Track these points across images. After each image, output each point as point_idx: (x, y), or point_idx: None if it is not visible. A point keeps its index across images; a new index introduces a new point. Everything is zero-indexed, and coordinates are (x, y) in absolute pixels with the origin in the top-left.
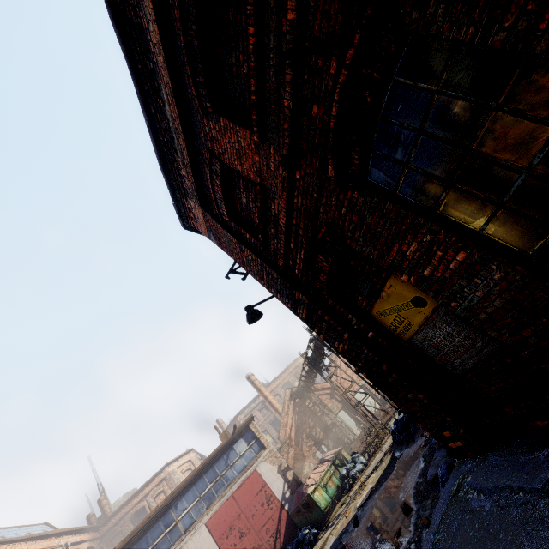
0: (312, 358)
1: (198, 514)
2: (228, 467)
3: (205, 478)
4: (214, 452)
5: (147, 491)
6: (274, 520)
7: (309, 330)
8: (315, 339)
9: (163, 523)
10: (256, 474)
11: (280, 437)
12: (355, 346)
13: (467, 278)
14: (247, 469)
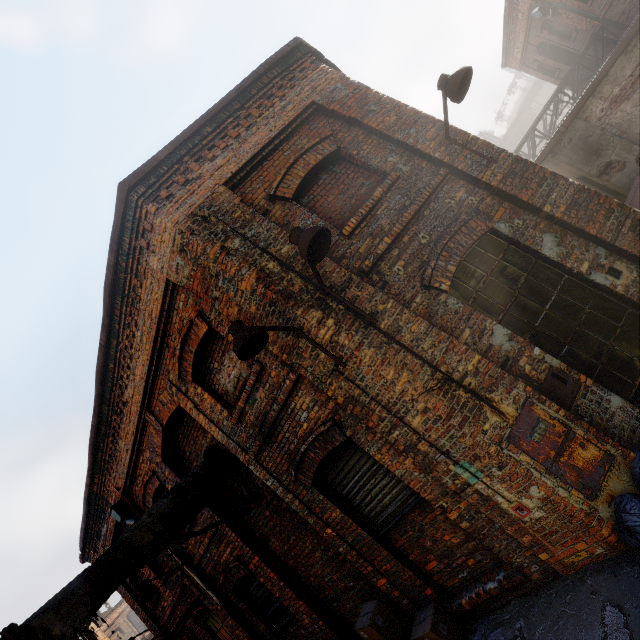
0: None
1: None
2: None
3: None
4: None
5: None
6: None
7: None
8: None
9: None
10: None
11: None
12: None
13: None
14: None
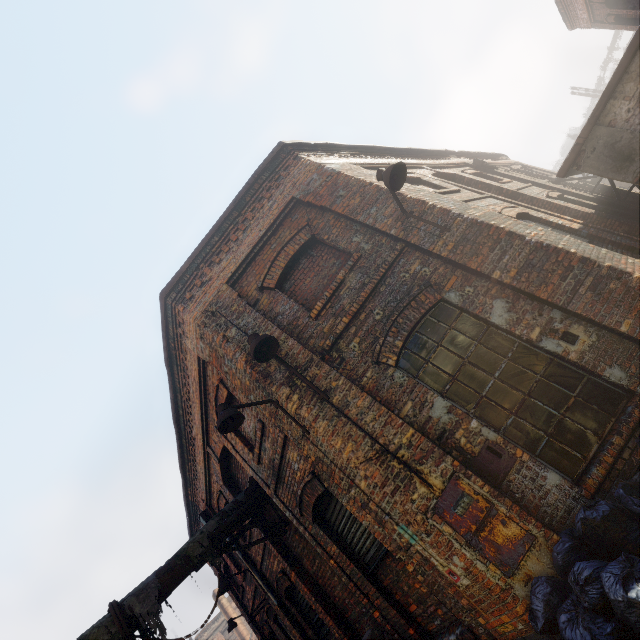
0: None
1: None
2: None
3: None
4: None
5: None
6: None
7: None
8: None
9: None
10: None
11: None
12: None
13: None
14: None
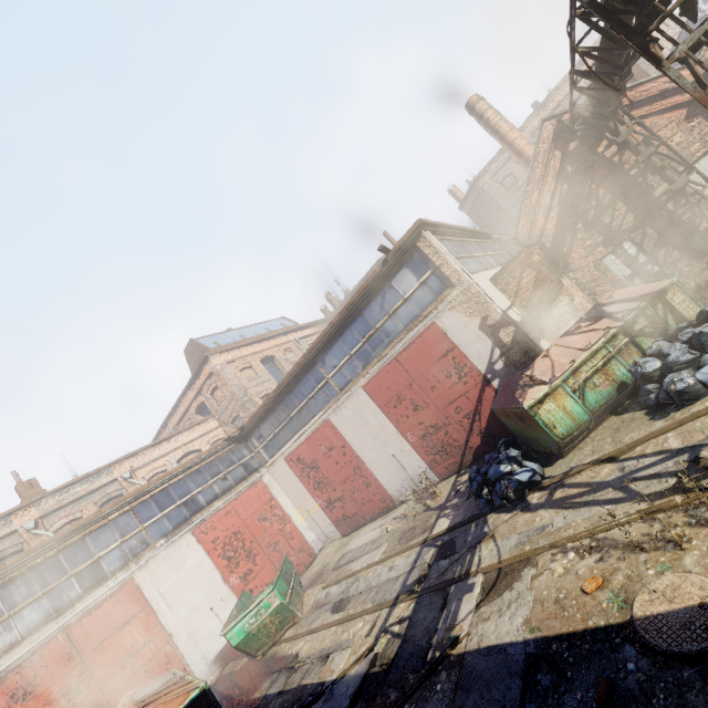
0: None
1: (352, 374)
2: (386, 318)
3: (352, 331)
4: (355, 296)
5: None
6: (470, 399)
7: None
8: None
9: (312, 379)
10: (435, 332)
11: (520, 236)
12: None
13: None
14: (418, 322)
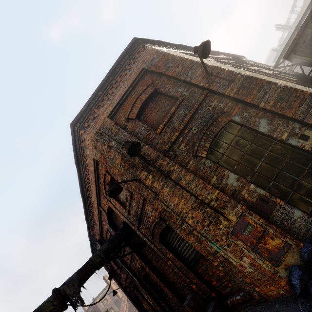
0: None
1: None
2: None
3: None
4: None
5: None
6: None
7: None
8: None
9: None
10: None
11: None
12: (140, 311)
13: (152, 310)
14: None
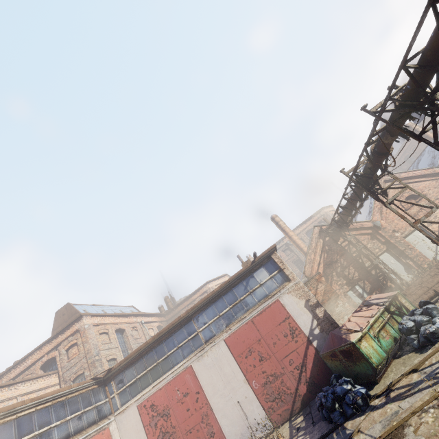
0: (364, 176)
1: (217, 330)
2: (247, 293)
3: (224, 299)
4: (232, 277)
5: (194, 298)
6: (299, 353)
7: (373, 113)
8: (383, 129)
9: (186, 331)
10: (279, 305)
11: (306, 273)
12: None
13: None
14: (268, 298)
